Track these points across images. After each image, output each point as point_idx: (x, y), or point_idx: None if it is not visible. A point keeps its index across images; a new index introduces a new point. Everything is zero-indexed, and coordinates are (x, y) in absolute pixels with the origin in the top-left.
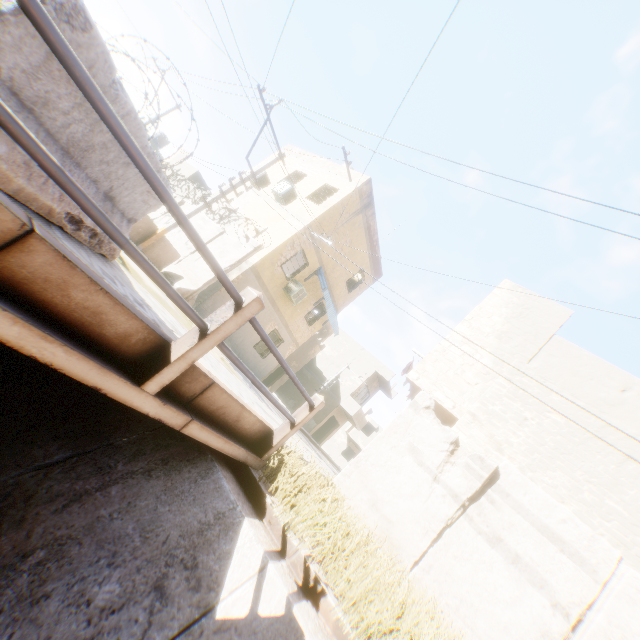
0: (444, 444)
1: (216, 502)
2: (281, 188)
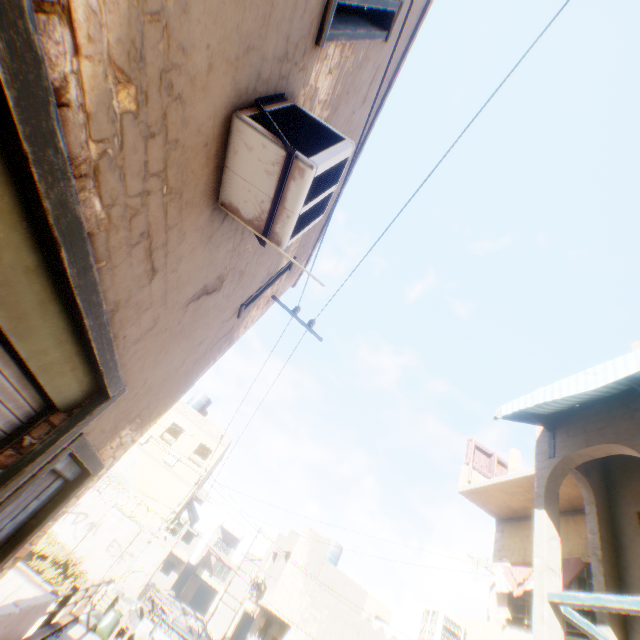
0: None
1: None
2: (172, 459)
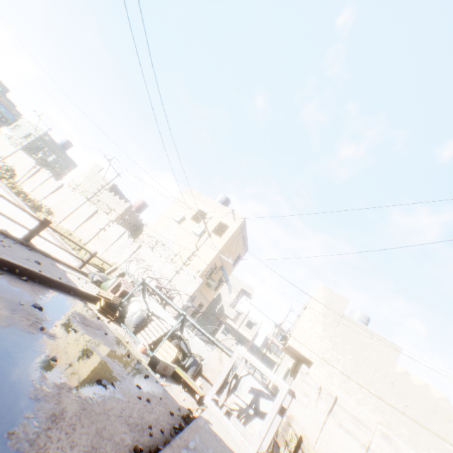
0: (316, 389)
1: None
2: (198, 230)
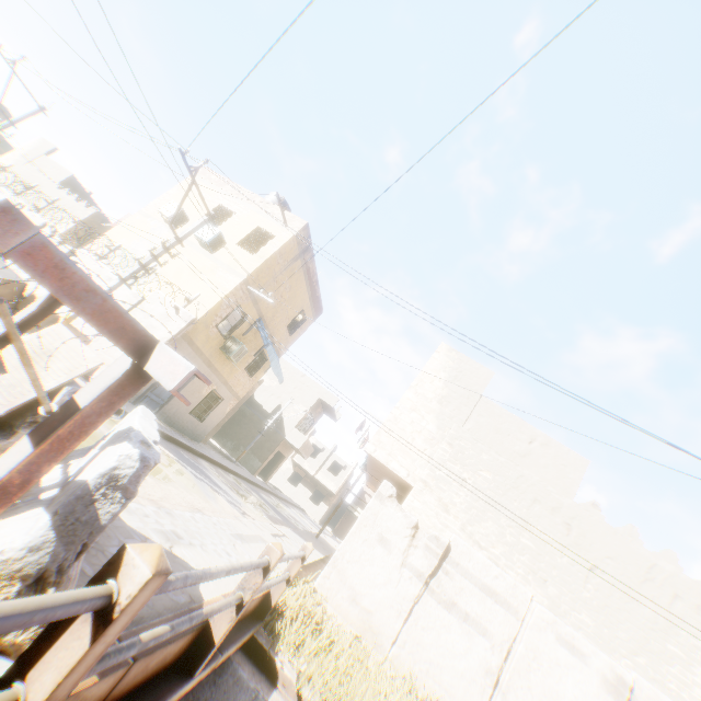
0: (407, 530)
1: (239, 696)
2: (206, 234)
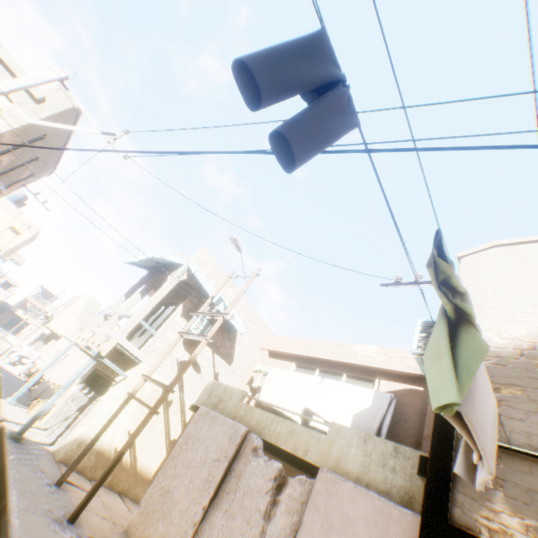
0: (58, 351)
1: None
2: None
